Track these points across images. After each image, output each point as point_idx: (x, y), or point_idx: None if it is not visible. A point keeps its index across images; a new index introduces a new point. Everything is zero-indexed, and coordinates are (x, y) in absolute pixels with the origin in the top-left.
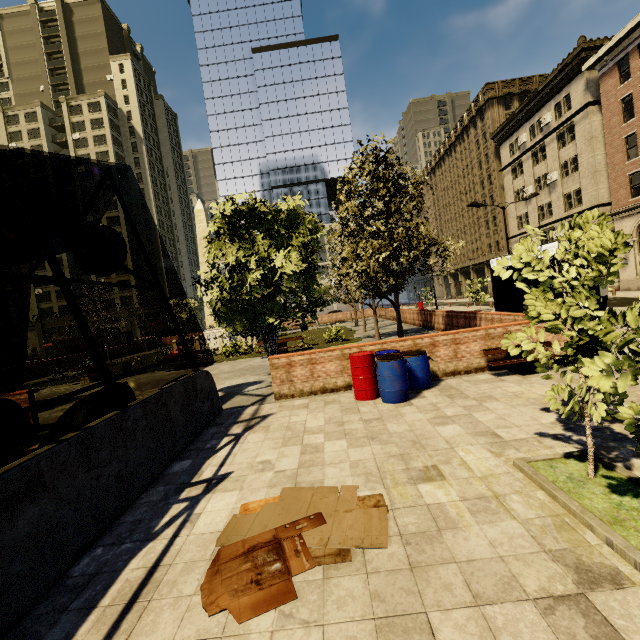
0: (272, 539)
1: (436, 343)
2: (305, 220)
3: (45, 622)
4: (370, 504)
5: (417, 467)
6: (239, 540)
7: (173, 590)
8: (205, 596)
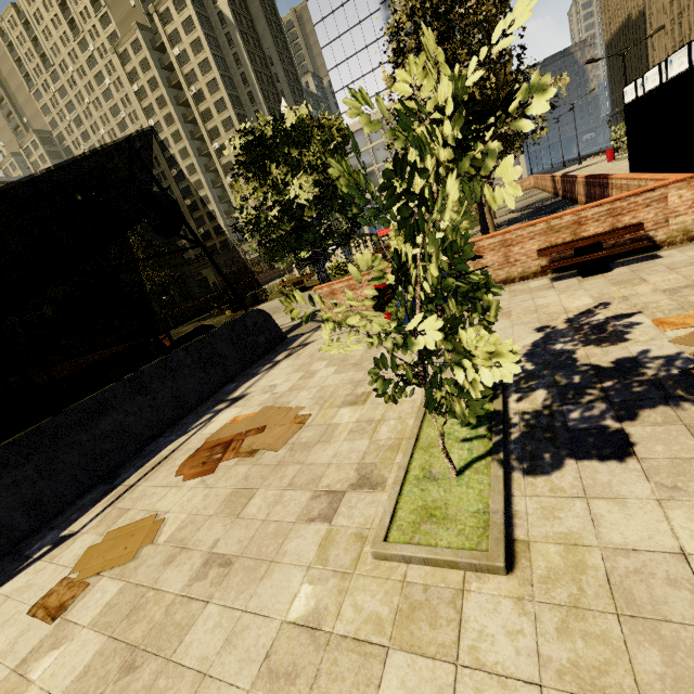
0: (230, 440)
1: (481, 249)
2: (313, 132)
3: (125, 470)
4: (297, 421)
5: (357, 393)
6: (216, 439)
7: (173, 463)
8: (180, 467)
